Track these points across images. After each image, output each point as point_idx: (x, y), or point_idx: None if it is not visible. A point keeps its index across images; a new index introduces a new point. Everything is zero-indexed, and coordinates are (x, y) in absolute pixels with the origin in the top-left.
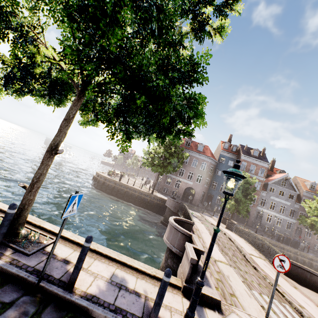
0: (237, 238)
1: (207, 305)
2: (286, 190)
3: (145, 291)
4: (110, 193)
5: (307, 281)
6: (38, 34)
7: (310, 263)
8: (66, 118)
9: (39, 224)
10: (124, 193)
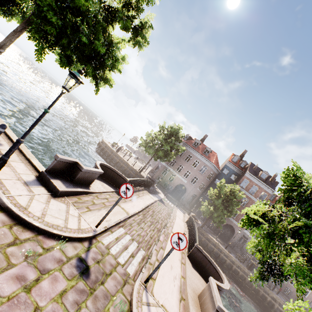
0: (180, 224)
1: (48, 189)
2: None
3: None
4: (104, 159)
5: (205, 270)
6: None
7: (272, 303)
8: (15, 30)
9: None
10: (116, 163)
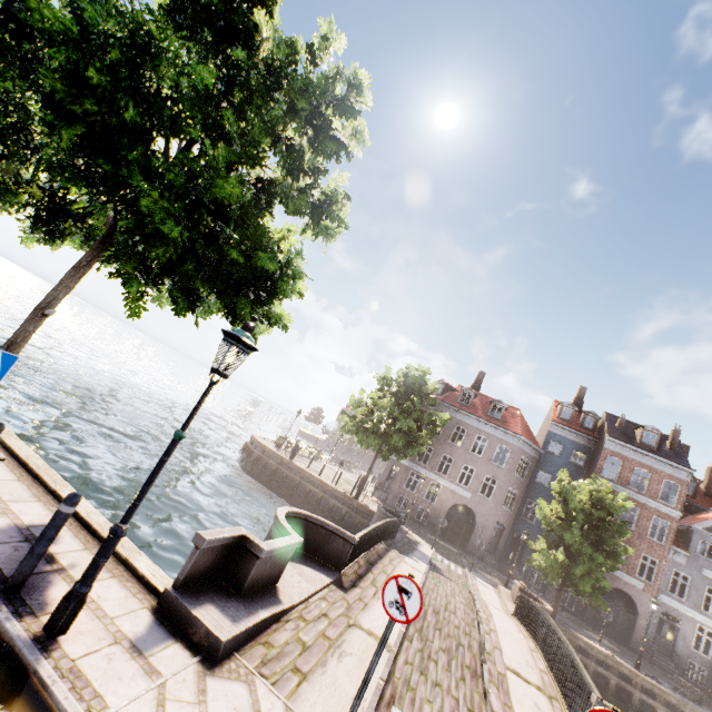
0: (510, 632)
1: (191, 644)
2: None
3: (73, 566)
4: (265, 483)
5: None
6: None
7: None
8: (76, 265)
9: (2, 436)
10: (295, 487)
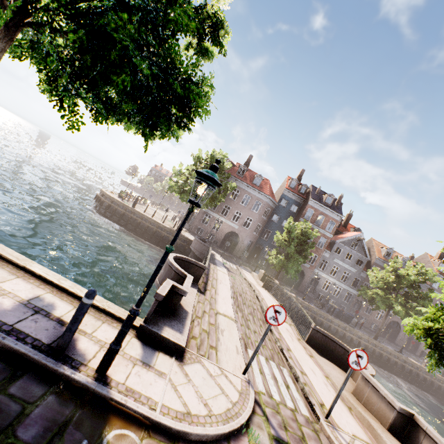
0: (268, 298)
1: (166, 351)
2: (355, 254)
3: None
4: (116, 222)
5: (330, 352)
6: None
7: (358, 341)
8: None
9: None
10: (138, 225)
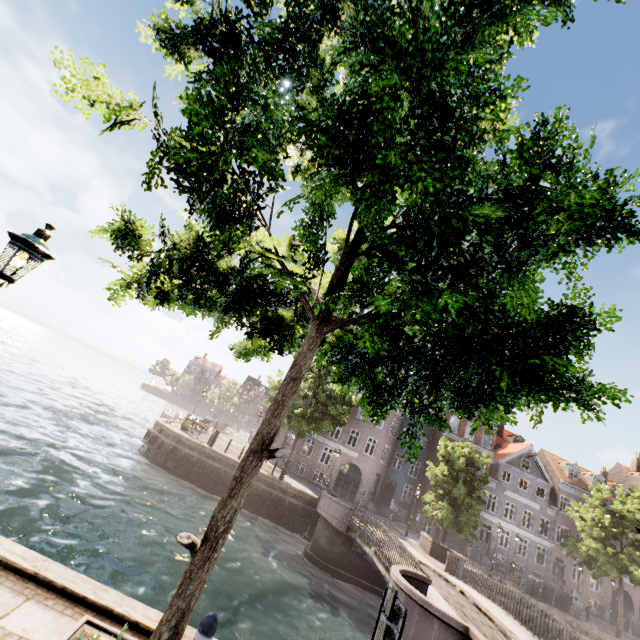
0: (487, 602)
1: None
2: (531, 478)
3: None
4: (185, 475)
5: None
6: (262, 208)
7: None
8: (295, 375)
9: None
10: (220, 477)
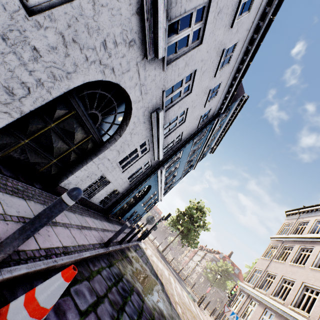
0: None
1: None
2: None
3: None
4: None
5: None
6: None
7: None
8: None
9: None
10: None
